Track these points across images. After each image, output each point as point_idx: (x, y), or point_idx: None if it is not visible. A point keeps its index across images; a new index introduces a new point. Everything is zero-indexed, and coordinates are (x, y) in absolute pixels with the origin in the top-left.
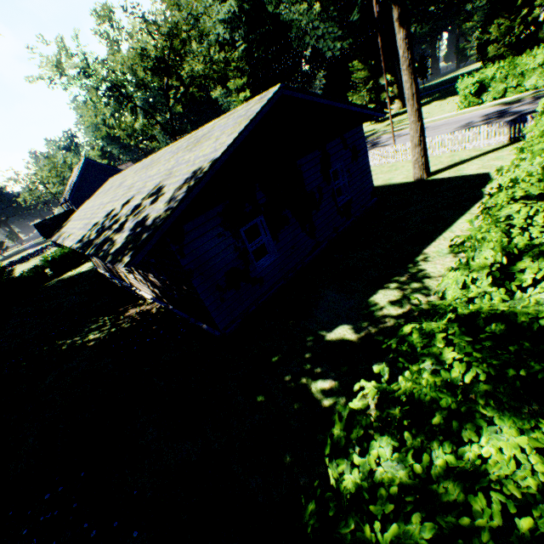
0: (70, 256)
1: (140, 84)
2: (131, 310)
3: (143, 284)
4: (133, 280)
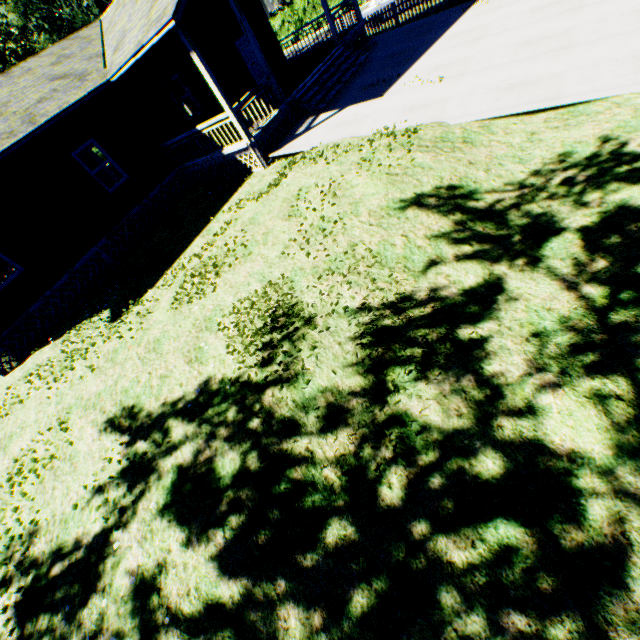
0: None
1: None
2: None
3: None
4: None
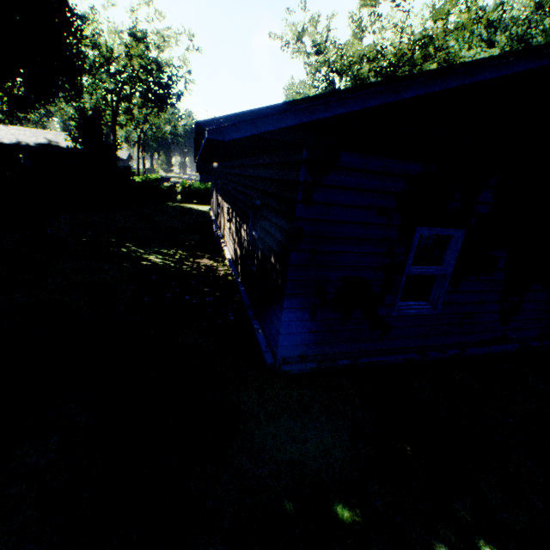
0: (202, 193)
1: (358, 78)
2: (204, 259)
3: (231, 238)
4: (226, 229)
